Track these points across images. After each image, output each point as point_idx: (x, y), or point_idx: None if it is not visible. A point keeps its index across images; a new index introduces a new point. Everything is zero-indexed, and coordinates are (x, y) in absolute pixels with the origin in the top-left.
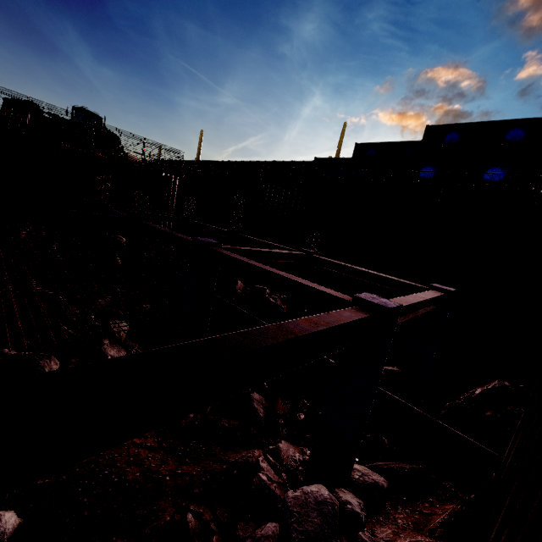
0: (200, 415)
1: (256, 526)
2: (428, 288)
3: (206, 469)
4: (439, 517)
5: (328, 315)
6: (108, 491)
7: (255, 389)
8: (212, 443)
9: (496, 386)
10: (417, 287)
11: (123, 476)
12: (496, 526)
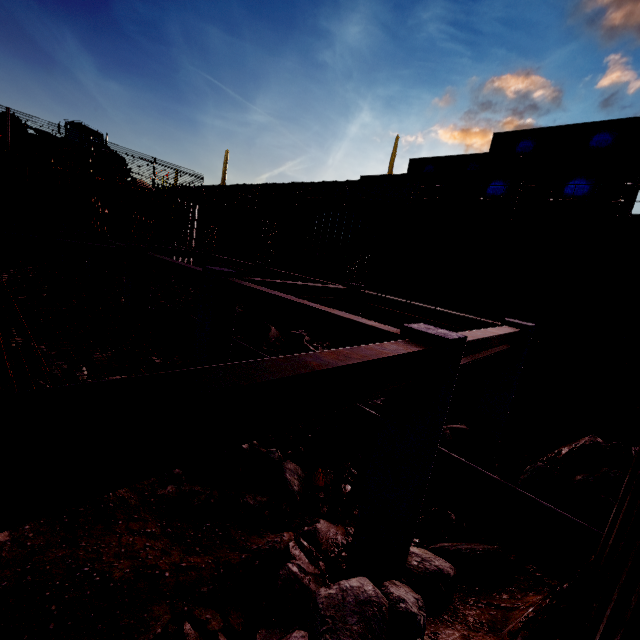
0: (217, 491)
1: (282, 634)
2: (501, 323)
3: (219, 560)
4: (521, 612)
5: (365, 348)
6: (85, 595)
7: (290, 456)
8: (232, 526)
9: (587, 444)
10: (487, 323)
11: (107, 573)
12: (601, 628)
